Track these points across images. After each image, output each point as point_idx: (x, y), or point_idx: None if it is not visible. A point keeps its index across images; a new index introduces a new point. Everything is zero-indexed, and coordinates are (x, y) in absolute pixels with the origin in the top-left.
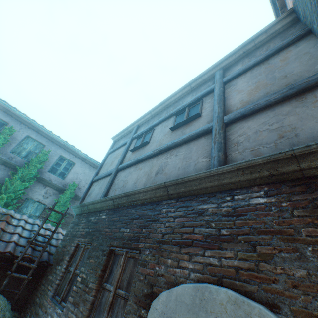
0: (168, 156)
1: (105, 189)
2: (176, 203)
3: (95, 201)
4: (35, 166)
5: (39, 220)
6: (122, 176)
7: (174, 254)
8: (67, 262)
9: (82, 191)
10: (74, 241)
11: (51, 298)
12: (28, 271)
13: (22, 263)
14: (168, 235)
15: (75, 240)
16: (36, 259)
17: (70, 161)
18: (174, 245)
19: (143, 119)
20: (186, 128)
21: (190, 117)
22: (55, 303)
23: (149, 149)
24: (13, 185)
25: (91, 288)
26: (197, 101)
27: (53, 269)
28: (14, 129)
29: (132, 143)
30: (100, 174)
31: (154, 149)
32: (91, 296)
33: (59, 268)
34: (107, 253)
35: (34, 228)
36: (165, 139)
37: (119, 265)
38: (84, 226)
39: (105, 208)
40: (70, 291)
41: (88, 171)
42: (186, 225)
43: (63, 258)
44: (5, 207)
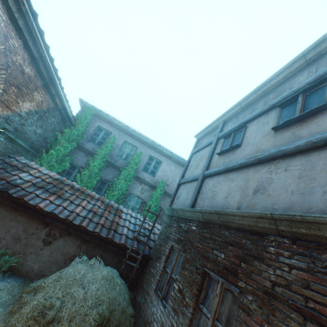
0: (271, 169)
1: (192, 196)
2: (291, 245)
3: (183, 209)
4: (132, 167)
5: (139, 215)
6: (210, 185)
7: (293, 322)
8: (164, 262)
9: (169, 187)
10: (168, 243)
11: (155, 291)
12: (136, 259)
13: (131, 253)
14: (280, 289)
15: (169, 243)
16: (140, 252)
17: (157, 160)
18: (293, 310)
19: (230, 112)
20: (301, 128)
21: (307, 111)
22: (158, 299)
23: (241, 154)
24: (119, 184)
25: (188, 303)
26: (319, 82)
27: (153, 263)
28: (115, 138)
29: (218, 143)
30: (186, 177)
31: (249, 157)
32: (189, 312)
33: (158, 265)
34: (200, 272)
35: (136, 222)
36: (265, 143)
37: (215, 291)
38: (175, 231)
39: (194, 219)
40: (169, 293)
41: (174, 168)
42: (313, 288)
43: (160, 256)
44: (116, 201)
